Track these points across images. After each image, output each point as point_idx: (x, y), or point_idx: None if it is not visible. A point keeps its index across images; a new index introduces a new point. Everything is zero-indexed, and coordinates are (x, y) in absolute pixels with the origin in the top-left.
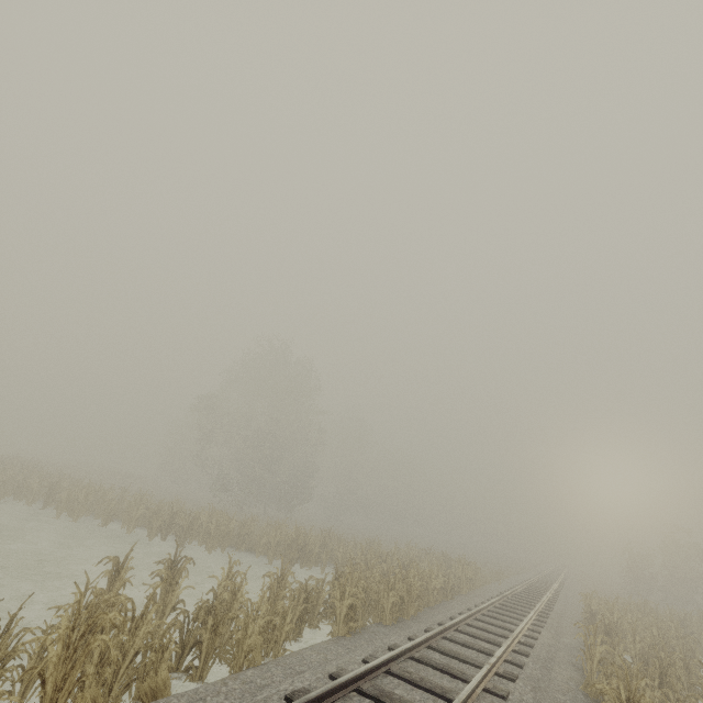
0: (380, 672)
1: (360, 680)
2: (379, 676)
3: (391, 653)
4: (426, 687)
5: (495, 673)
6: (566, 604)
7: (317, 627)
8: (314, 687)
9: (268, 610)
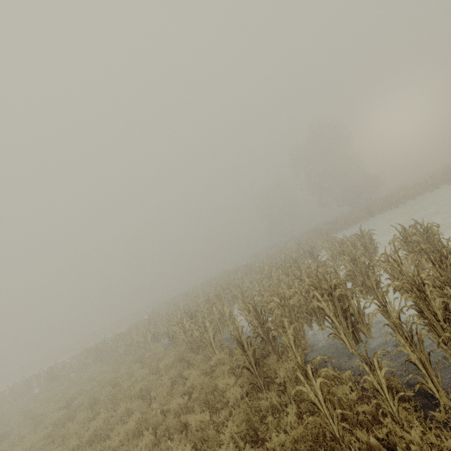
0: None
1: None
2: None
3: None
4: None
5: None
6: None
7: None
8: None
9: None
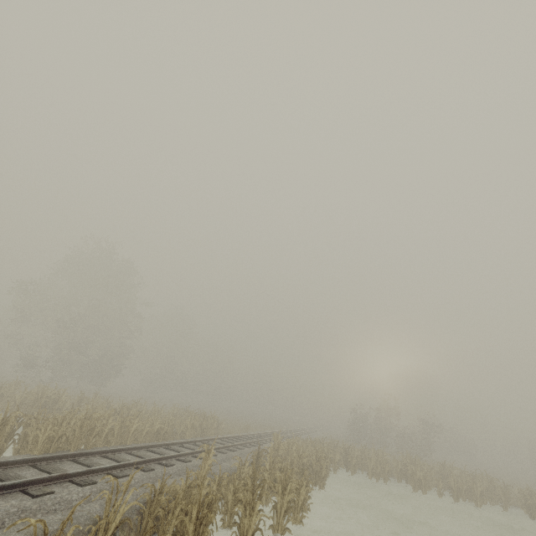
0: None
1: None
2: None
3: None
4: None
5: (71, 481)
6: None
7: None
8: None
9: None
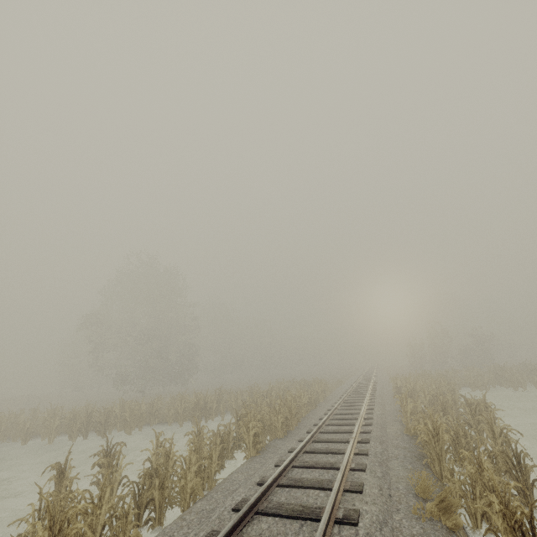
0: (289, 469)
1: (278, 479)
2: (289, 471)
3: (292, 454)
4: (320, 466)
5: (357, 442)
6: (382, 387)
7: (233, 457)
8: (249, 495)
9: (196, 458)
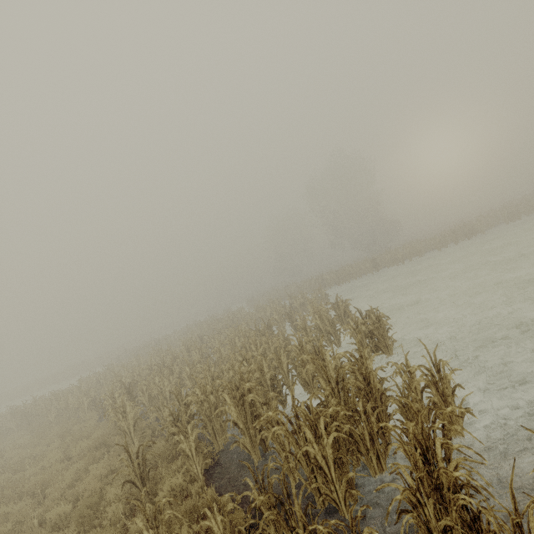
0: None
1: None
2: None
3: None
4: None
5: None
6: None
7: None
8: None
9: None
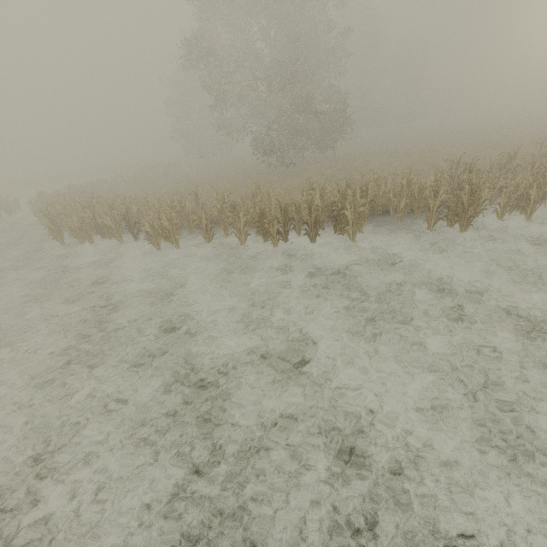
0: None
1: None
2: None
3: None
4: None
5: None
6: None
7: None
8: None
9: None
